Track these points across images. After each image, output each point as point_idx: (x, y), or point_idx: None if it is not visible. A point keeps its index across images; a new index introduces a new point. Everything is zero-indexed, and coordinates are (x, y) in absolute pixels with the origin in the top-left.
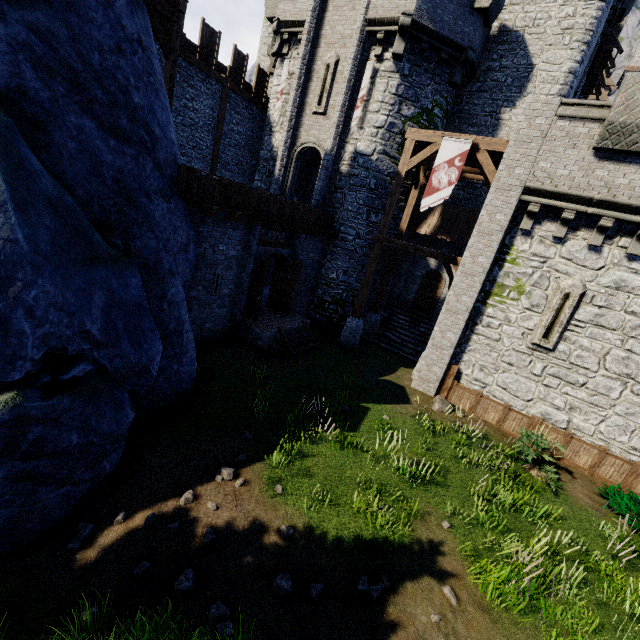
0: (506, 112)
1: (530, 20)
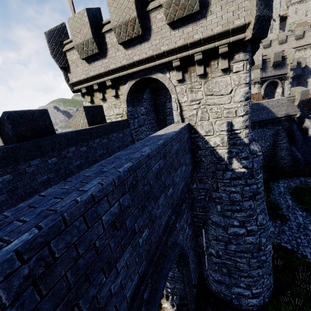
0: (308, 79)
1: (307, 62)
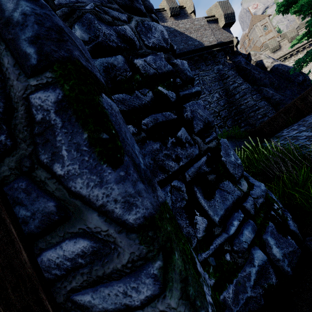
0: None
1: None
